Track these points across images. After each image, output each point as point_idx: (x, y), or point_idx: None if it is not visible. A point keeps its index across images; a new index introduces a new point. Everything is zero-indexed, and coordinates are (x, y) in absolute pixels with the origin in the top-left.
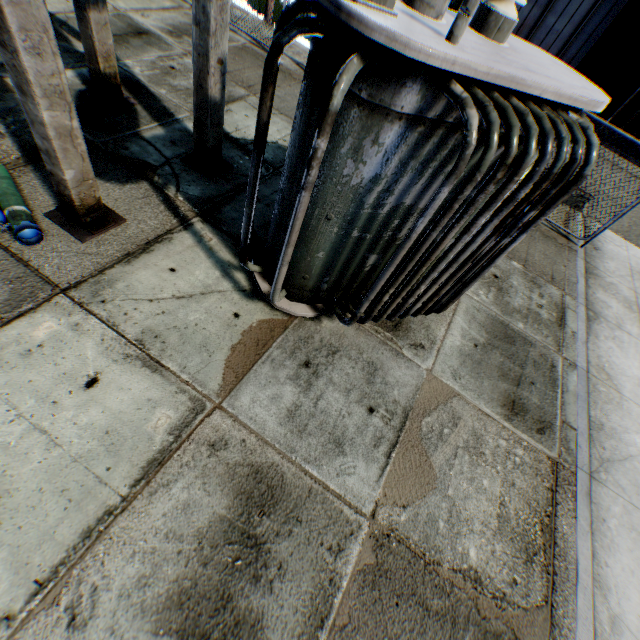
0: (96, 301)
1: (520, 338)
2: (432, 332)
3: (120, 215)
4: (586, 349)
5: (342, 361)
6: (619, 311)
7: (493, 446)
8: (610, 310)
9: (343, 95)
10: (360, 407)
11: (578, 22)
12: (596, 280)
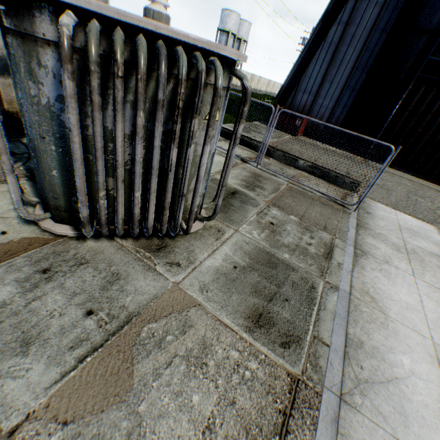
0: None
1: (283, 264)
2: (194, 255)
3: None
4: (351, 276)
5: (86, 270)
6: (388, 251)
7: (221, 356)
8: (379, 250)
9: None
10: (79, 309)
11: (336, 100)
12: (367, 231)
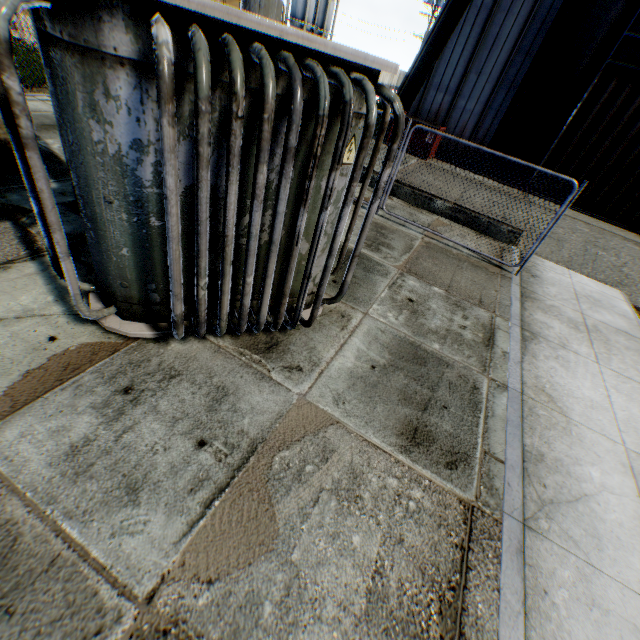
0: None
1: (434, 359)
2: (317, 354)
3: None
4: (521, 369)
5: (180, 386)
6: (563, 331)
7: (377, 486)
8: (552, 330)
9: (7, 19)
10: (186, 440)
11: (485, 101)
12: (534, 303)
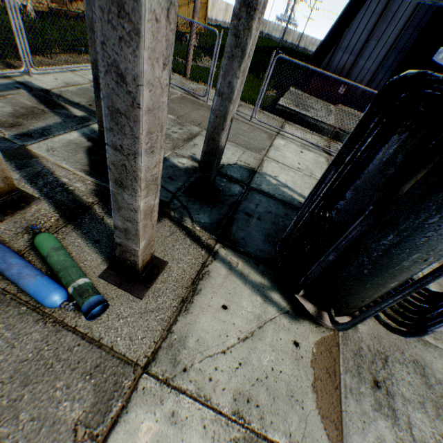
0: (178, 371)
1: None
2: None
3: (161, 259)
4: None
5: (396, 368)
6: None
7: None
8: None
9: None
10: (442, 422)
11: (379, 62)
12: None
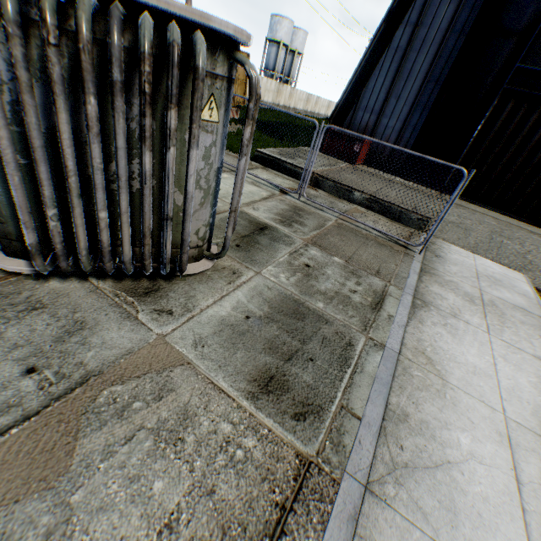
0: None
1: (315, 315)
2: (194, 301)
3: None
4: (404, 332)
5: (39, 317)
6: (458, 303)
7: (206, 430)
8: (446, 301)
9: None
10: (17, 366)
11: (404, 119)
12: (433, 277)
